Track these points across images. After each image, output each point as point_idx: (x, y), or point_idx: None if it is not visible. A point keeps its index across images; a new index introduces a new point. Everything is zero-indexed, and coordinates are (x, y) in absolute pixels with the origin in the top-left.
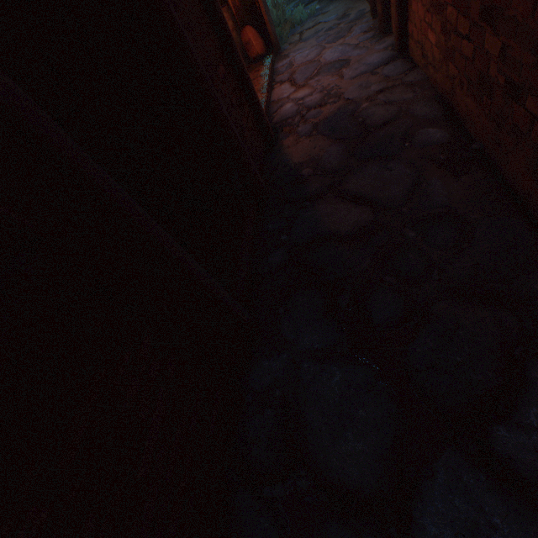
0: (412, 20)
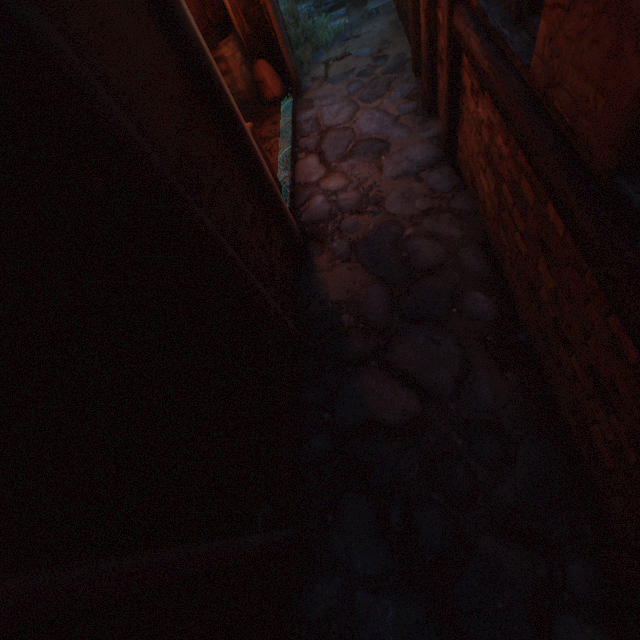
0: (463, 137)
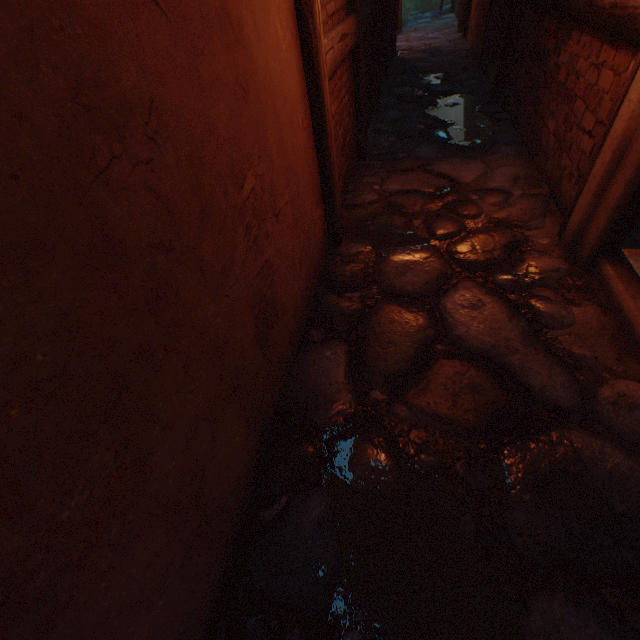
0: (470, 20)
